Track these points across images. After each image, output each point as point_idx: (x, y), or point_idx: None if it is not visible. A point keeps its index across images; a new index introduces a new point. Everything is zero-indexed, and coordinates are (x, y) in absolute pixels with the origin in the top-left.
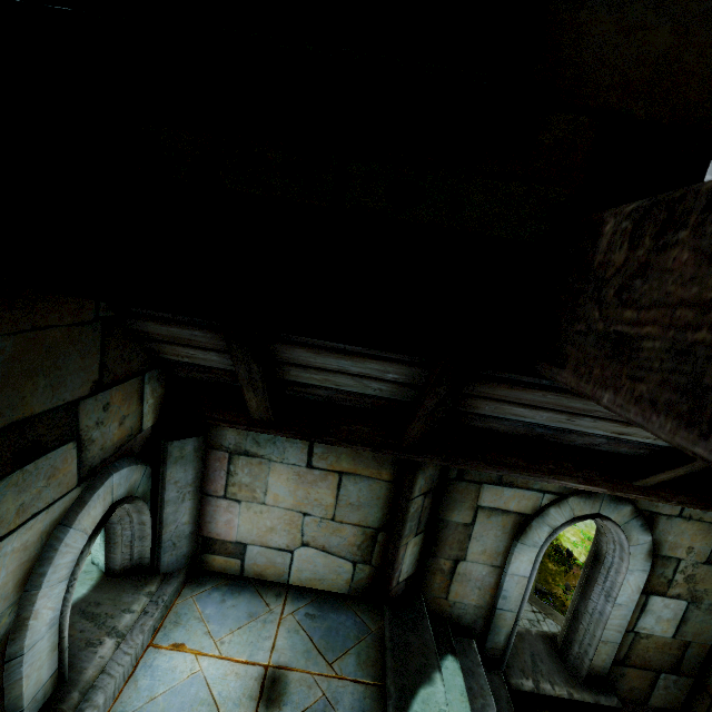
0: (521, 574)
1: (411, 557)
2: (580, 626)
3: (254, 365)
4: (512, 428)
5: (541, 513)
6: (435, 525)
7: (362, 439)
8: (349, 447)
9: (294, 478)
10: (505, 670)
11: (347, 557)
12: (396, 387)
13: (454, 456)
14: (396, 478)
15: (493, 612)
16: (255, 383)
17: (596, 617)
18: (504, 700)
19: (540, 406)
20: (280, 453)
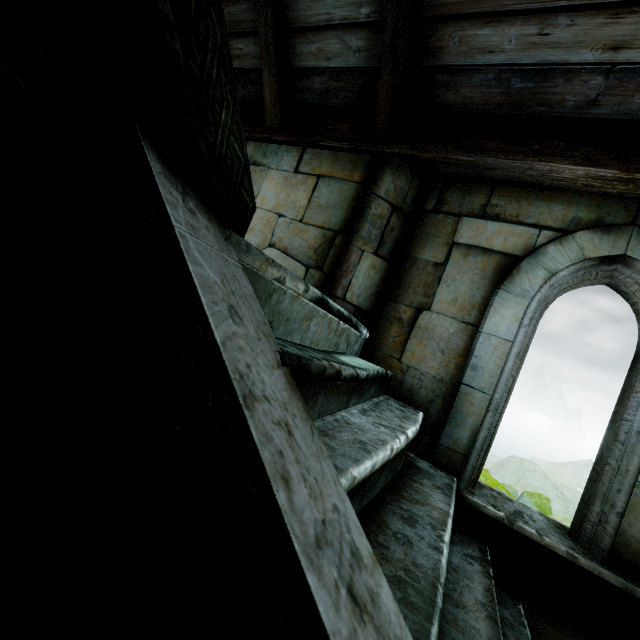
0: (501, 336)
1: (365, 281)
2: (604, 469)
3: (269, 13)
4: (486, 94)
5: (534, 252)
6: (402, 263)
7: (342, 136)
8: (330, 144)
9: (281, 183)
10: (464, 490)
11: (303, 261)
12: (370, 38)
13: (424, 144)
14: (366, 180)
15: (457, 390)
16: (269, 48)
17: (632, 443)
18: (443, 481)
19: (502, 11)
20: (278, 161)
